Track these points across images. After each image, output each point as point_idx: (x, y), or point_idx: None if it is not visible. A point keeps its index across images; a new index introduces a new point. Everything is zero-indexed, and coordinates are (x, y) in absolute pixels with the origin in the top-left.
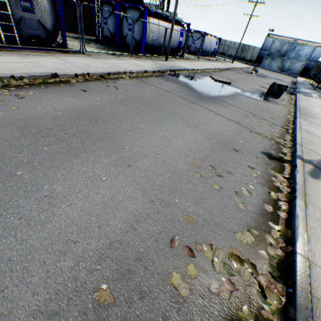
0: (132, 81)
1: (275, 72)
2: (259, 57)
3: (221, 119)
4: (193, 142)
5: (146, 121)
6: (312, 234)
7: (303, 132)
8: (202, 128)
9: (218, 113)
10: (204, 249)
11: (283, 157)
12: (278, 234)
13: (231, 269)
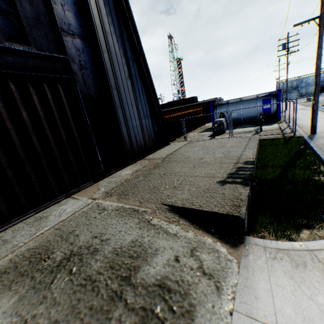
0: None
1: (302, 98)
2: None
3: None
4: None
5: None
6: None
7: None
8: None
9: None
10: None
11: None
12: None
13: None
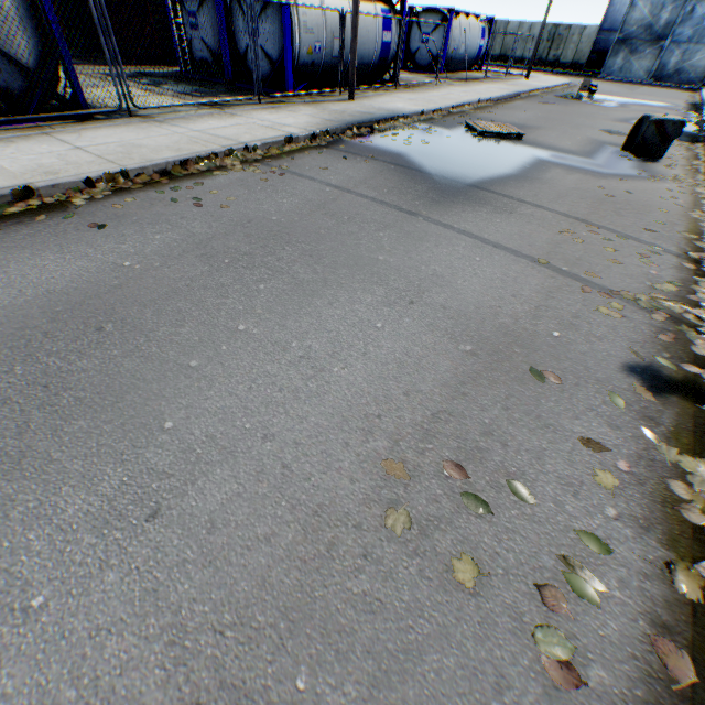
0: (248, 173)
1: (640, 87)
2: (597, 53)
3: (495, 256)
4: (399, 364)
5: (259, 304)
6: None
7: None
8: (433, 302)
9: (485, 236)
10: None
11: (699, 377)
12: None
13: None
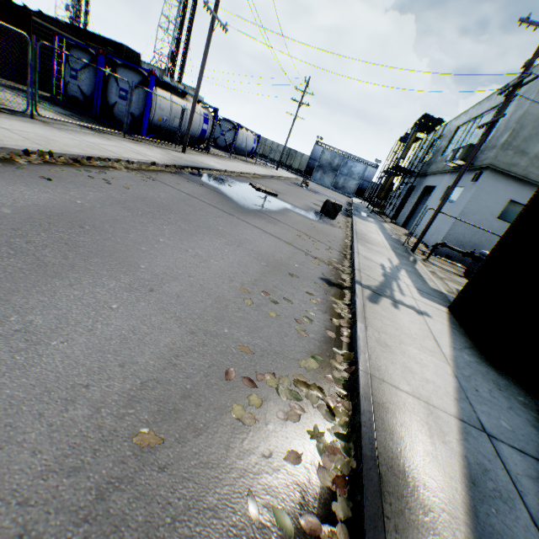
0: (132, 174)
1: (329, 189)
2: (309, 168)
3: (271, 238)
4: (238, 264)
5: (167, 233)
6: (373, 353)
7: (362, 258)
8: (248, 247)
9: (265, 230)
10: (267, 378)
11: (343, 284)
12: (342, 359)
13: (298, 394)
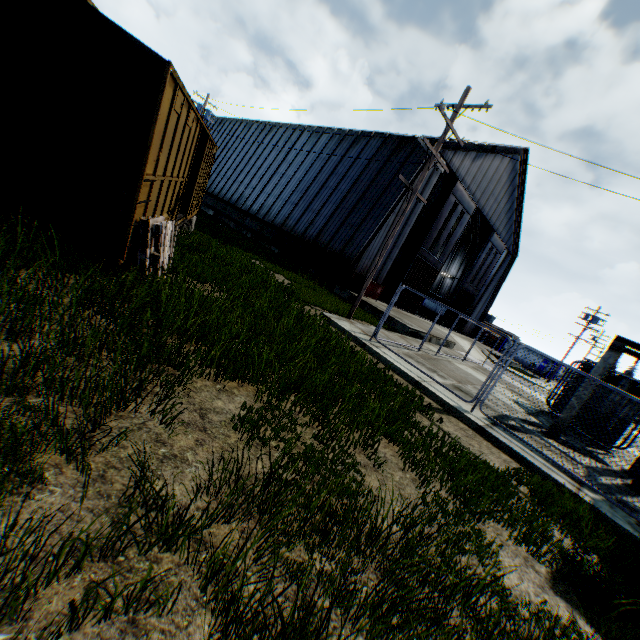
0: None
1: None
2: None
3: None
4: None
5: None
6: None
7: None
8: None
9: None
10: None
11: None
12: None
13: None
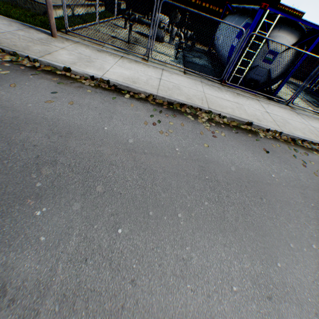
0: None
1: None
2: None
3: None
4: None
5: None
6: None
7: None
8: None
9: None
10: None
11: None
12: None
13: None
